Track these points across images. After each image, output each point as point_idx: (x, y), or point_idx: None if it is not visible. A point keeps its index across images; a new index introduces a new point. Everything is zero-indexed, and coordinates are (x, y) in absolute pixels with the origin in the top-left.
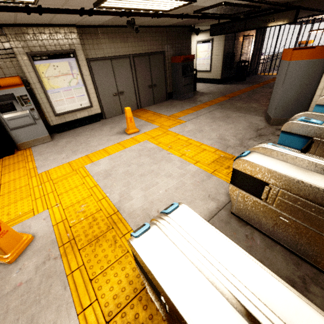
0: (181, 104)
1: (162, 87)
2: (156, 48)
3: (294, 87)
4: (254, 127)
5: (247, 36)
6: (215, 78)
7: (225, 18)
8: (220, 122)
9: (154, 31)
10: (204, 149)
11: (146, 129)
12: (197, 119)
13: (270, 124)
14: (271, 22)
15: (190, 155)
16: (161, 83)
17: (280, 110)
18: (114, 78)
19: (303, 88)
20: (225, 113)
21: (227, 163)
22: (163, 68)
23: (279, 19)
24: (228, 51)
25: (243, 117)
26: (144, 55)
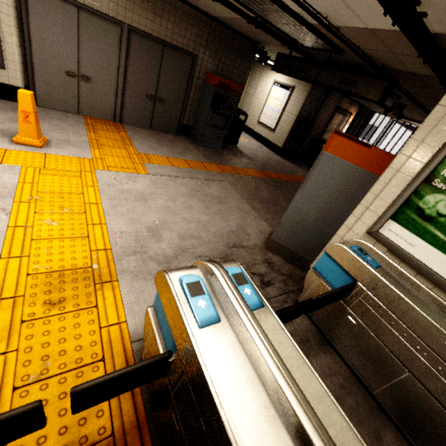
0: (189, 149)
1: (174, 110)
2: (182, 42)
3: (319, 202)
4: (237, 238)
5: (343, 110)
6: (276, 143)
7: (297, 51)
8: (199, 203)
9: (187, 12)
10: (89, 235)
11: (61, 151)
12: (171, 180)
13: (265, 246)
14: (351, 85)
15: (37, 233)
16: (174, 102)
17: (286, 230)
18: (76, 45)
19: (331, 212)
20: (226, 193)
21: (71, 290)
22: (186, 80)
23: (362, 86)
24: (306, 115)
25: (244, 212)
26: (154, 40)
